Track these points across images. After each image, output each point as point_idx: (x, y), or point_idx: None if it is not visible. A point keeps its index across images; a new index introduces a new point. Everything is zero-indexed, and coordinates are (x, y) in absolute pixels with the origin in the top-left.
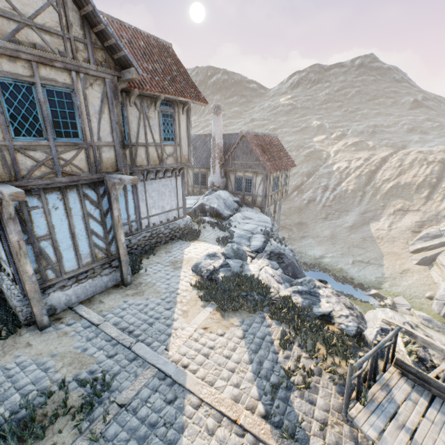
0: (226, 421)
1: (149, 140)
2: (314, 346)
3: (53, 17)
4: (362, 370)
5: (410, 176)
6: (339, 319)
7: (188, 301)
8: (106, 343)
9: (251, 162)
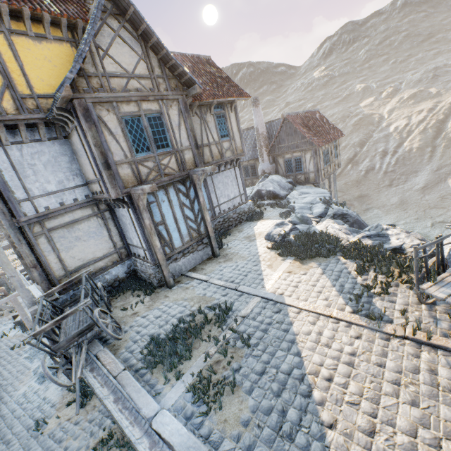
0: (322, 317)
1: (210, 140)
2: (388, 268)
3: (144, 67)
4: (426, 255)
5: None
6: (411, 249)
7: (269, 259)
8: (217, 289)
9: (297, 141)
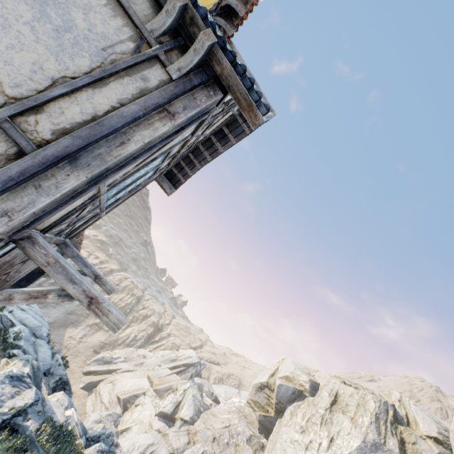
0: None
1: None
2: None
3: (200, 139)
4: None
5: (119, 298)
6: None
7: None
8: None
9: None
